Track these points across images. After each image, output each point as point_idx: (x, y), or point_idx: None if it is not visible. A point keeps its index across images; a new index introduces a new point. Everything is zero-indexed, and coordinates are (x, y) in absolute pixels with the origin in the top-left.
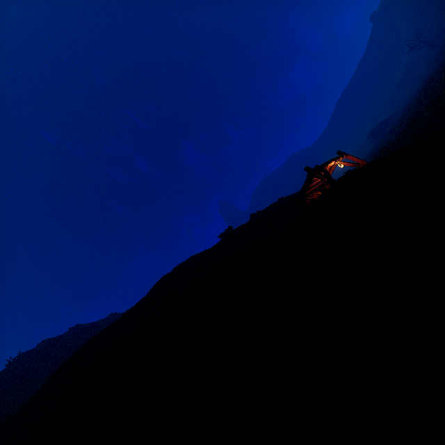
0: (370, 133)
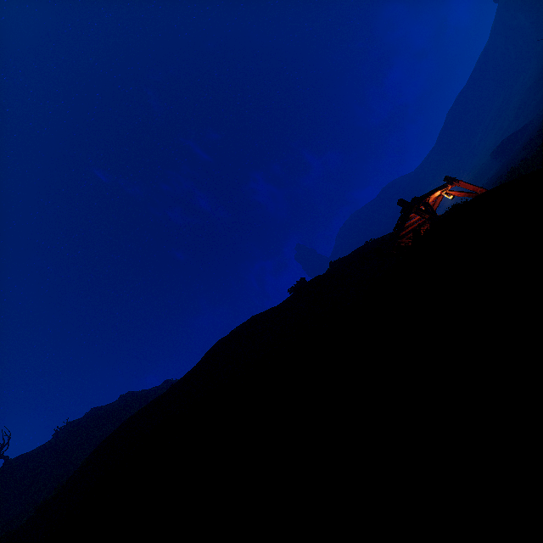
0: (495, 150)
